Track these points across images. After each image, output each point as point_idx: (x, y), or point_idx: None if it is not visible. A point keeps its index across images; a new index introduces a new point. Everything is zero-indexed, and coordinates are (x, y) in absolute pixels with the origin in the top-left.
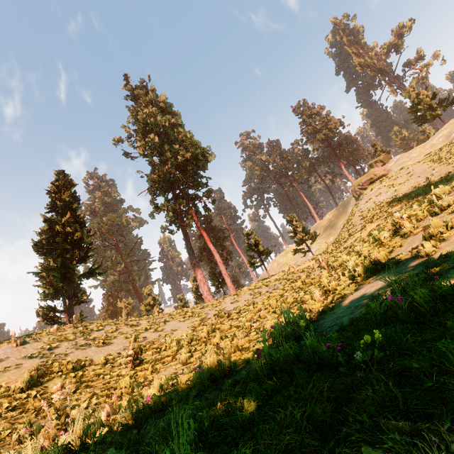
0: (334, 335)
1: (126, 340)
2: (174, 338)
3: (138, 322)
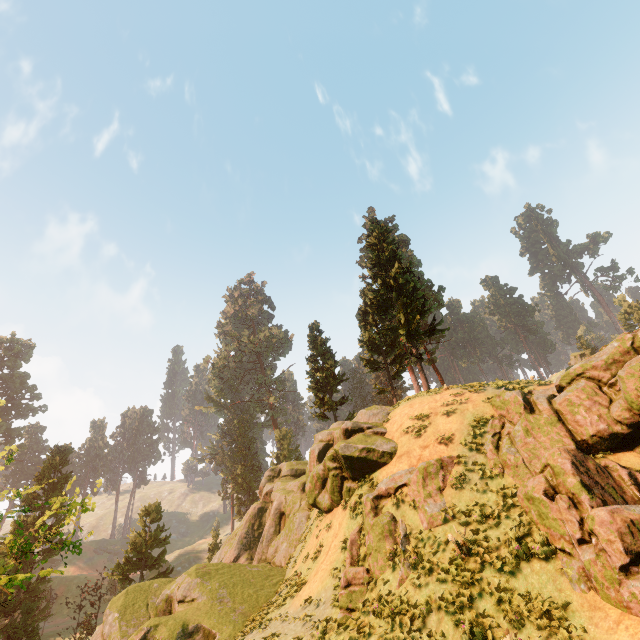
0: None
1: None
2: None
3: None
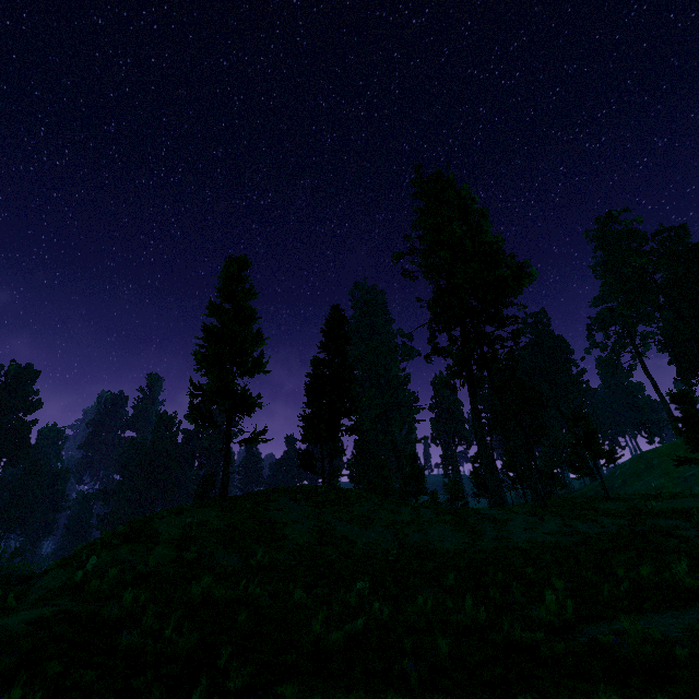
0: (560, 645)
1: (387, 530)
2: (438, 552)
3: (399, 510)
